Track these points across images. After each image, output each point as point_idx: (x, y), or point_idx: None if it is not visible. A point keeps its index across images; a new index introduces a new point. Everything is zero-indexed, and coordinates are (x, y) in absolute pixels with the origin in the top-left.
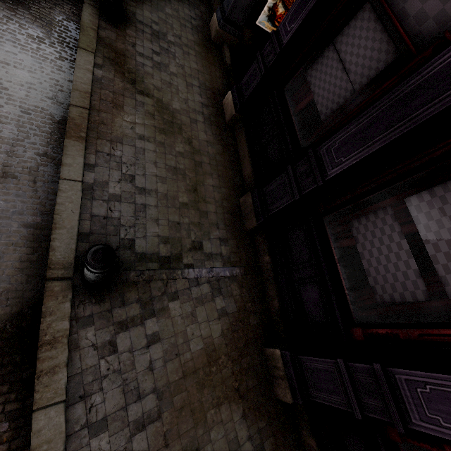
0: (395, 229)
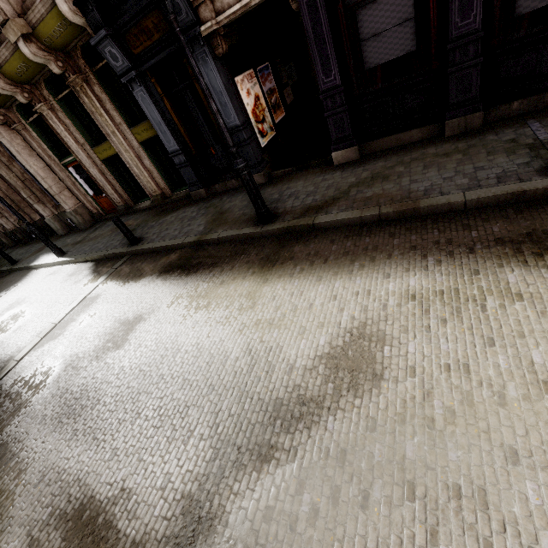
0: None
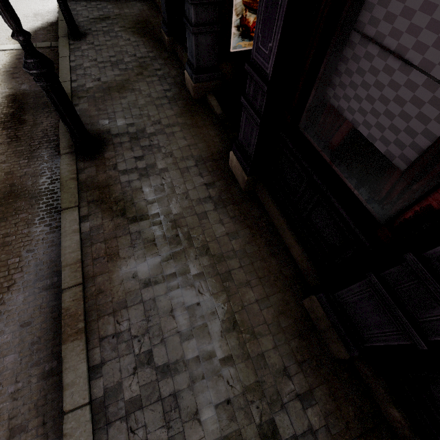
0: None
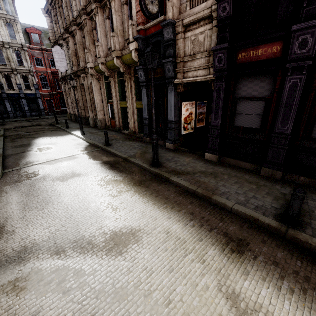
0: None
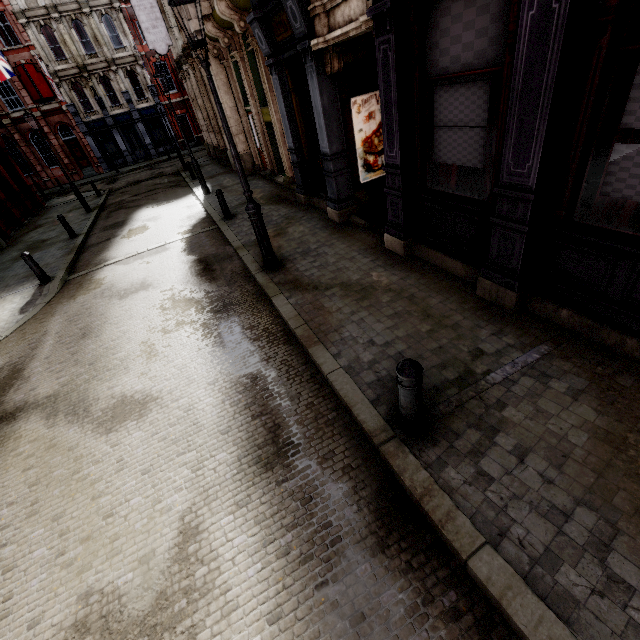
0: None
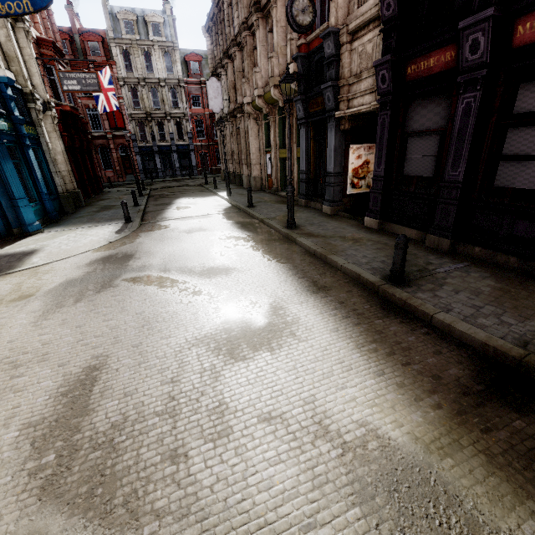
0: (514, 164)
